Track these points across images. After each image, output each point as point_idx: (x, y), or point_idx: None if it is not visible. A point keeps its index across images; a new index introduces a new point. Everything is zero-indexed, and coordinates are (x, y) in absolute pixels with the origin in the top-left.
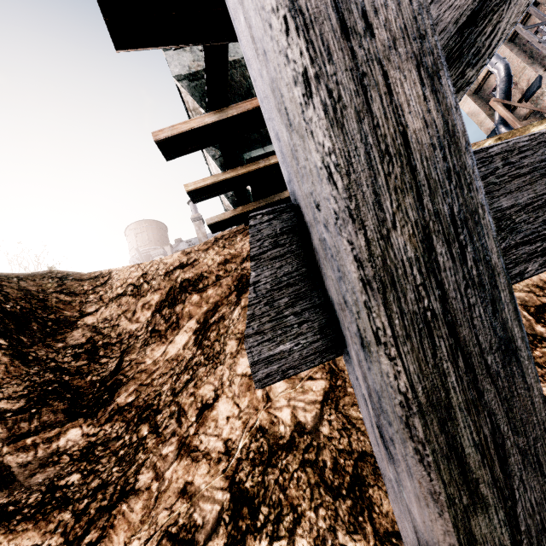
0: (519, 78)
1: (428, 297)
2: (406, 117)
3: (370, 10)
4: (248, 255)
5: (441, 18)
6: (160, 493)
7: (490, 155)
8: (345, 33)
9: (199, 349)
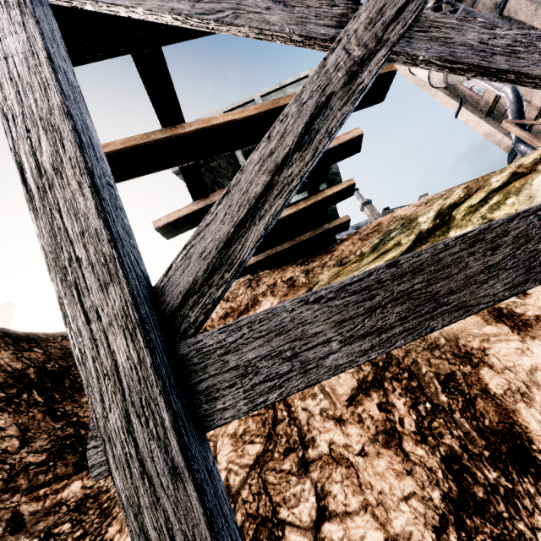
0: (531, 97)
1: (128, 446)
2: (117, 356)
3: (100, 309)
4: (245, 309)
5: (207, 247)
6: None
7: (240, 326)
8: (88, 322)
9: None
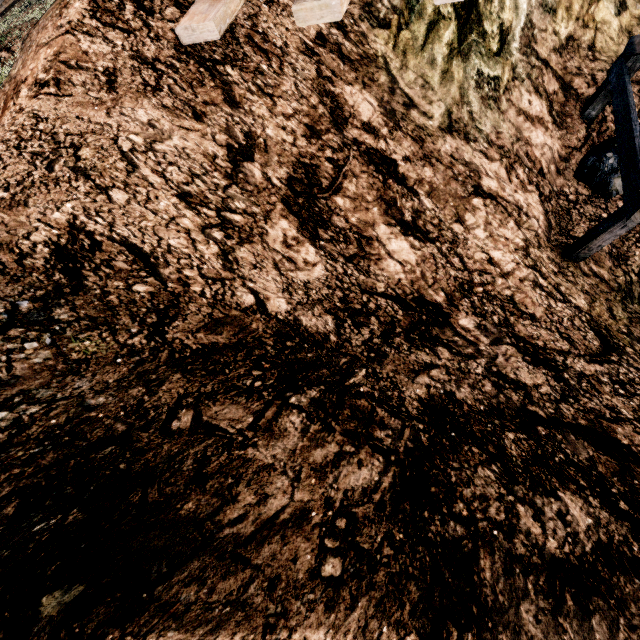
0: None
1: None
2: None
3: None
4: (332, 114)
5: None
6: (517, 288)
7: None
8: None
9: (434, 243)
